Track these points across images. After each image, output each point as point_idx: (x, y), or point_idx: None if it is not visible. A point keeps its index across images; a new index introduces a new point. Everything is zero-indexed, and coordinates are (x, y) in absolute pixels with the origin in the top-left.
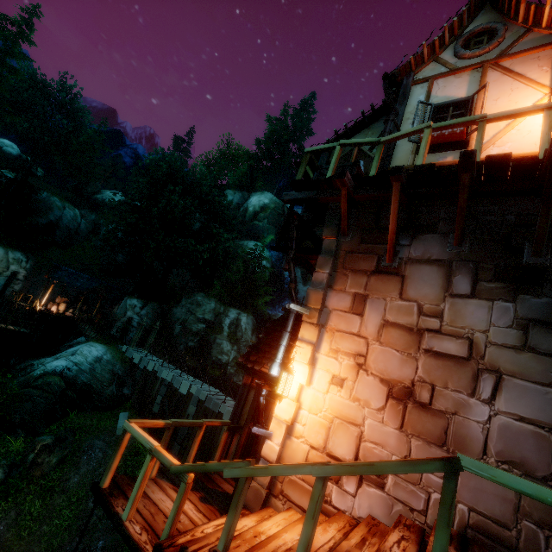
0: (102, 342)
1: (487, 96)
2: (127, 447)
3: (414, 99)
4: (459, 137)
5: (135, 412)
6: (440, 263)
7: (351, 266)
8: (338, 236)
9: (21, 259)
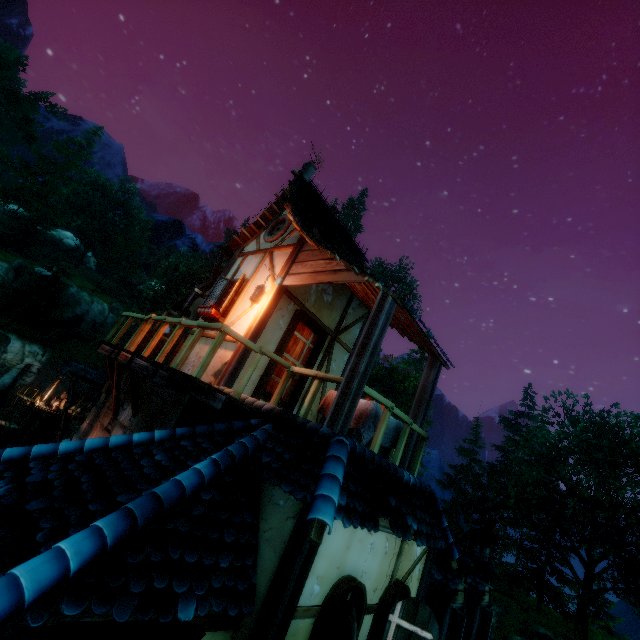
0: None
1: (255, 279)
2: None
3: (233, 270)
4: (214, 316)
5: None
6: (125, 429)
7: (102, 420)
8: (110, 392)
9: (37, 352)
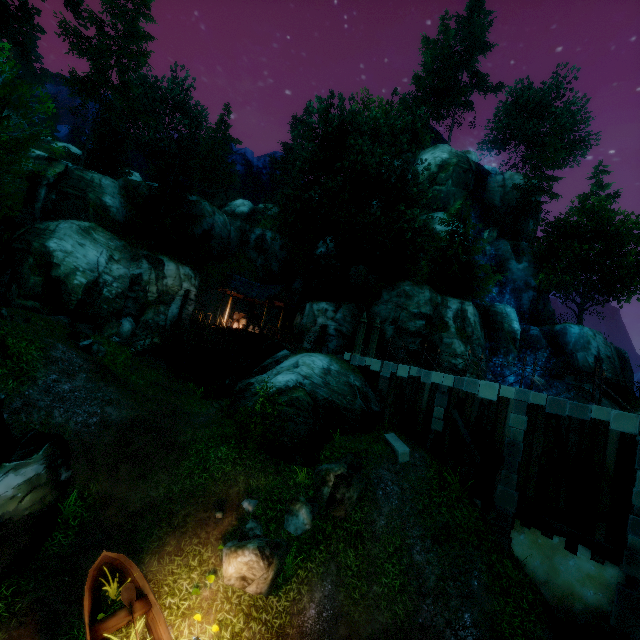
0: (316, 352)
1: None
2: (422, 478)
3: None
4: None
5: (400, 433)
6: None
7: None
8: None
9: (190, 275)
